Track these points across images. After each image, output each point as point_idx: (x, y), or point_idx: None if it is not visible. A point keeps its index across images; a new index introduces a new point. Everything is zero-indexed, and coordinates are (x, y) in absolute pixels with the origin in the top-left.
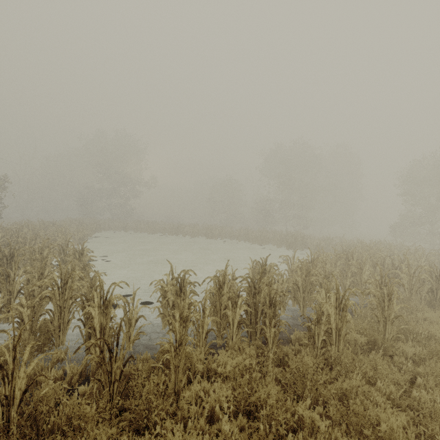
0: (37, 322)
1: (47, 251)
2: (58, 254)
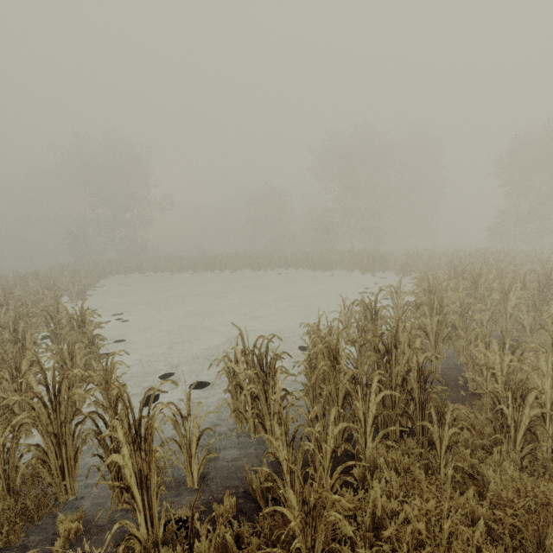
0: (17, 467)
1: (23, 327)
2: (44, 324)
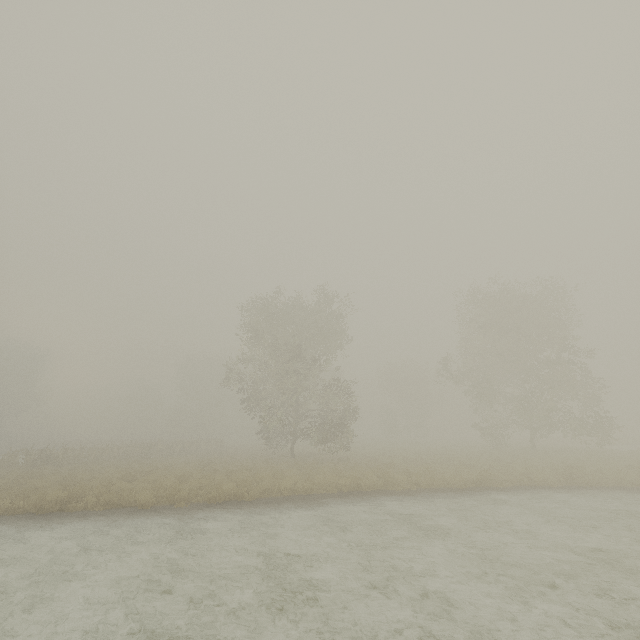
0: None
1: None
2: None
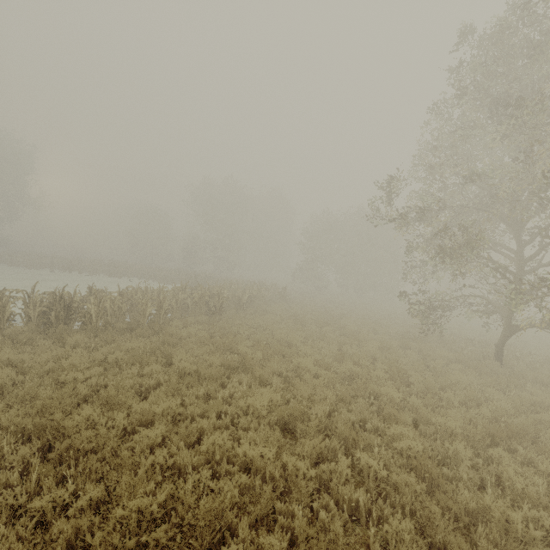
0: None
1: None
2: None
